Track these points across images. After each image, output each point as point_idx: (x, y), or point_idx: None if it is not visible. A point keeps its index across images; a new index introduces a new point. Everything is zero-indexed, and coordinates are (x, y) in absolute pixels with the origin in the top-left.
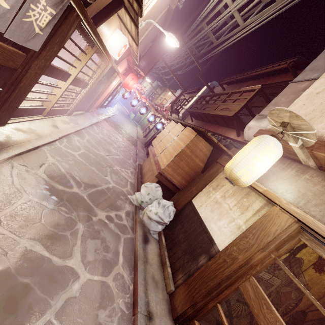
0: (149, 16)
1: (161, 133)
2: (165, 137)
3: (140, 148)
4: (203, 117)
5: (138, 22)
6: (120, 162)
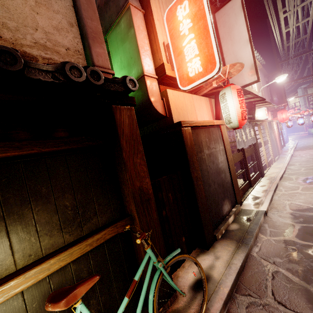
0: (258, 88)
1: None
2: None
3: None
4: None
5: (265, 101)
6: None
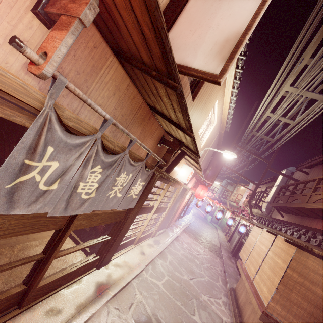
0: (205, 145)
1: (247, 242)
2: (254, 249)
3: (226, 260)
4: (295, 210)
5: (198, 160)
6: (207, 287)
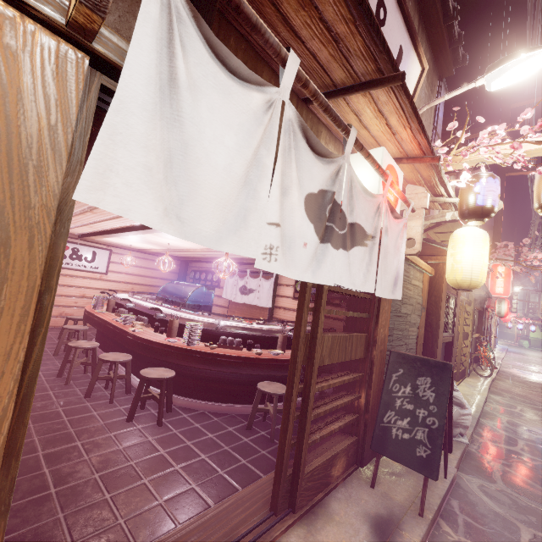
0: None
1: None
2: None
3: None
4: None
5: None
6: None
